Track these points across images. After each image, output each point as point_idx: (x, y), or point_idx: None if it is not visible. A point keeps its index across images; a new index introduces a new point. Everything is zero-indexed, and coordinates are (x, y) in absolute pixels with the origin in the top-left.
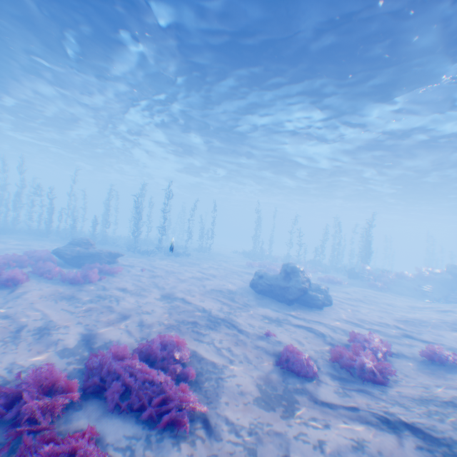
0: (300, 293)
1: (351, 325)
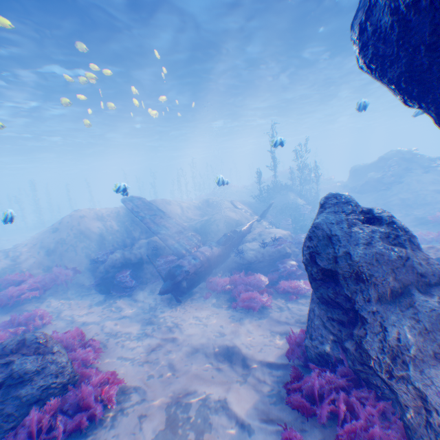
0: None
1: None
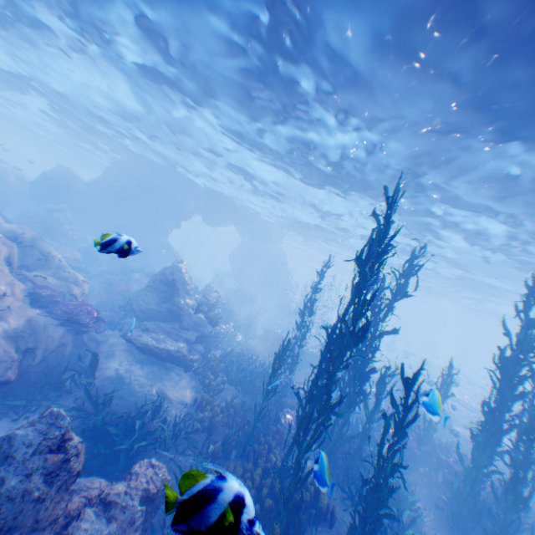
0: None
1: None
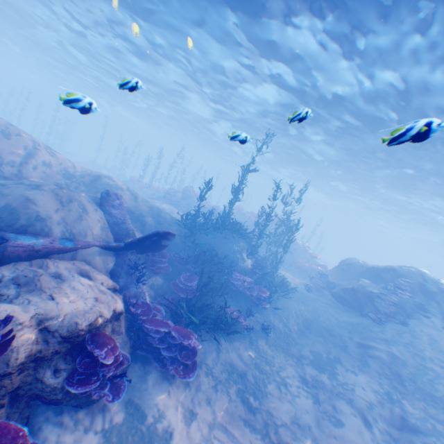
0: None
1: None
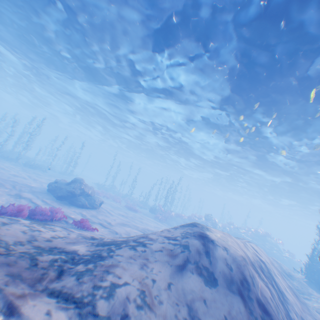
0: (68, 193)
1: (76, 213)
